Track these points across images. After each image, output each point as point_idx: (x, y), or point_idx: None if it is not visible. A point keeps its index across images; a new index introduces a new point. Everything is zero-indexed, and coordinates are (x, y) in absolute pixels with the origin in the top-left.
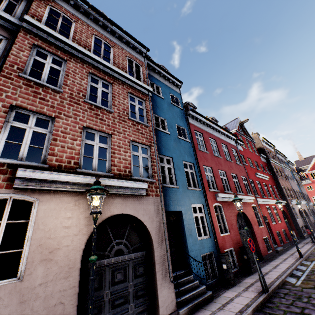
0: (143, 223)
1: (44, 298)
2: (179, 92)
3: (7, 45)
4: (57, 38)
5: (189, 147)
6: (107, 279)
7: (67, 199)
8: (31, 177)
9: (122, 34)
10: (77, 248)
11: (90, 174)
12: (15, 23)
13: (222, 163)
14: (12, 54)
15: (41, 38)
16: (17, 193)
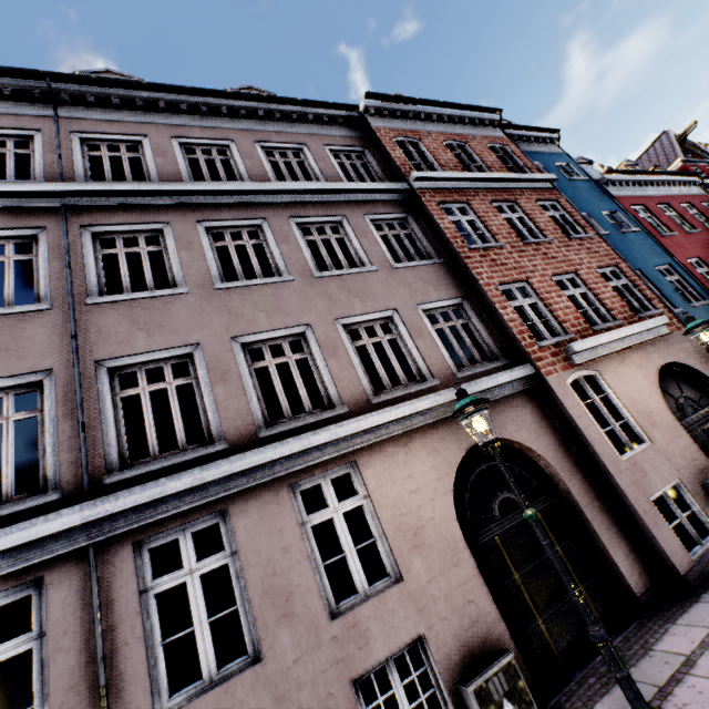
0: (692, 368)
1: (679, 456)
2: (561, 152)
3: (416, 221)
4: (445, 178)
5: (644, 240)
6: (704, 438)
7: (613, 364)
8: (584, 348)
9: (460, 113)
10: (663, 409)
11: (604, 330)
12: (403, 189)
13: (707, 240)
14: (444, 229)
15: (433, 191)
16: (580, 370)
